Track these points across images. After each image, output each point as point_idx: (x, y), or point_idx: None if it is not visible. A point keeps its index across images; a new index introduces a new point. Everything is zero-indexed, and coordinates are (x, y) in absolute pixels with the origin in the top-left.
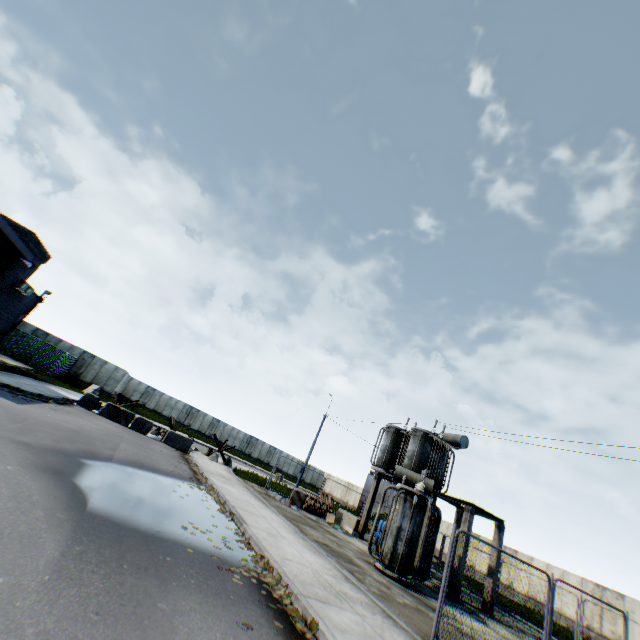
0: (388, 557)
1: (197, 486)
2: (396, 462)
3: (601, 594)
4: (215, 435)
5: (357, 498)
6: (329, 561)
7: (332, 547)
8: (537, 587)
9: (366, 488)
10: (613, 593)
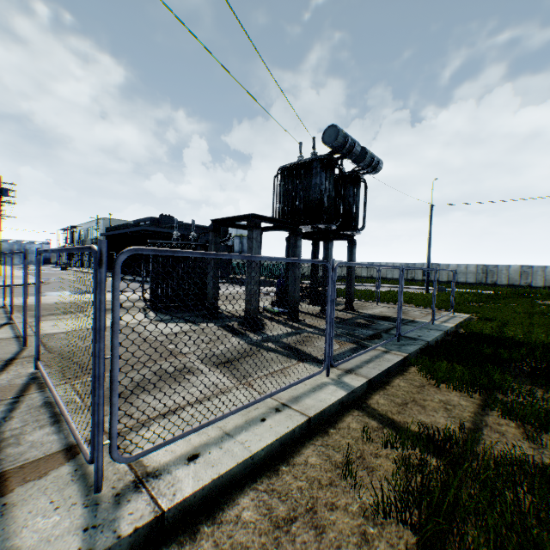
0: None
1: None
2: None
3: None
4: None
5: None
6: None
7: None
8: None
9: None
10: None
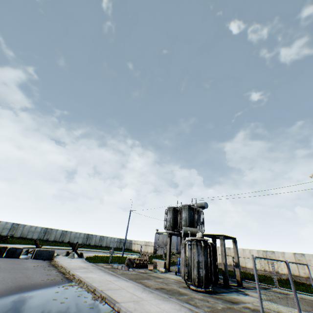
0: (197, 281)
1: (69, 284)
2: (178, 225)
3: (266, 254)
4: (69, 242)
5: (152, 248)
6: (174, 302)
7: (166, 288)
8: (241, 261)
9: (155, 241)
10: (270, 252)
